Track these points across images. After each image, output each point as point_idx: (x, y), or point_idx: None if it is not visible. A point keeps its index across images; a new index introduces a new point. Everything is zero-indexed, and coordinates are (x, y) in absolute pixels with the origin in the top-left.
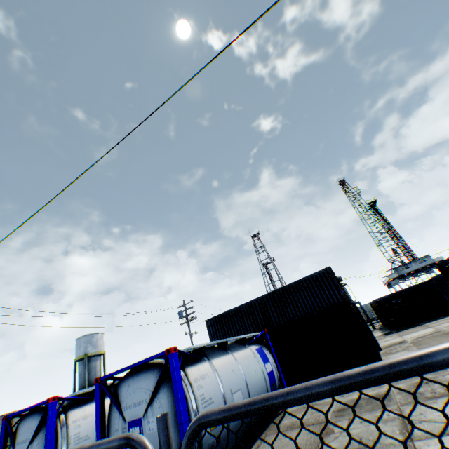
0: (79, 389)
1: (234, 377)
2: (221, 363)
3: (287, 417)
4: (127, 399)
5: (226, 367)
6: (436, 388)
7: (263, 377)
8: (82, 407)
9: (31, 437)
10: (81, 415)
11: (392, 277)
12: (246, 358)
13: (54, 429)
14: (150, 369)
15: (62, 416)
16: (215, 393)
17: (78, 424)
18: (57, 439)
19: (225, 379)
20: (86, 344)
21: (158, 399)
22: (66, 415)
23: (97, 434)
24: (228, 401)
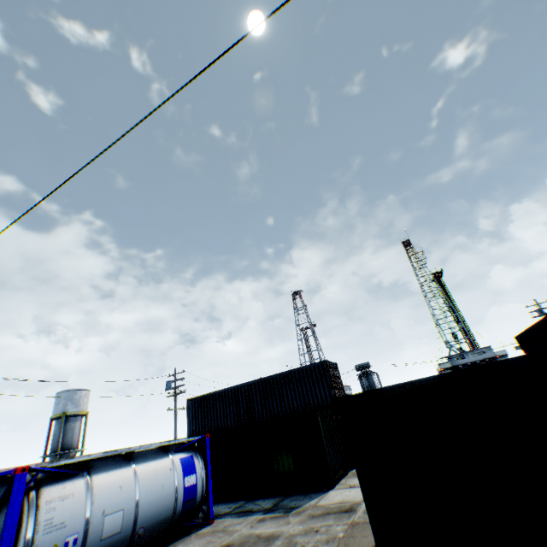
0: (51, 452)
1: (119, 496)
2: (106, 479)
3: (186, 542)
4: None
5: (112, 483)
6: (311, 541)
7: (173, 493)
8: None
9: None
10: None
11: (444, 367)
12: (155, 470)
13: None
14: (5, 483)
15: None
16: (73, 516)
17: None
18: None
19: (101, 499)
20: (67, 400)
21: None
22: None
23: None
24: (93, 524)
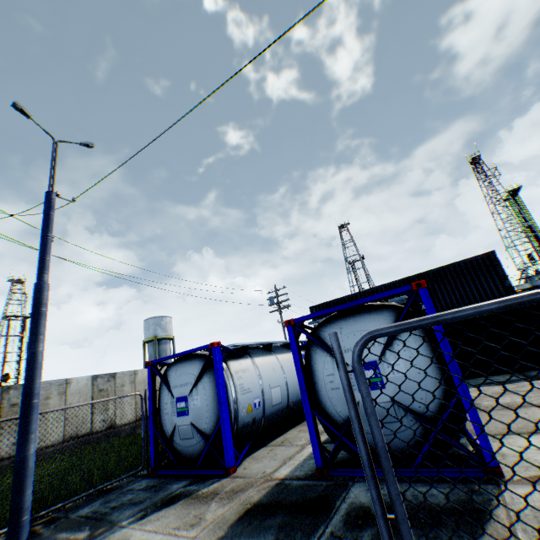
0: None
1: None
2: None
3: (484, 400)
4: (343, 343)
5: None
6: None
7: None
8: (237, 361)
9: (191, 382)
10: (240, 369)
11: (522, 288)
12: None
13: (223, 375)
14: (375, 310)
15: (223, 365)
16: None
17: (240, 377)
18: (225, 386)
19: None
20: (155, 326)
21: (401, 342)
22: (227, 365)
23: (300, 379)
24: None
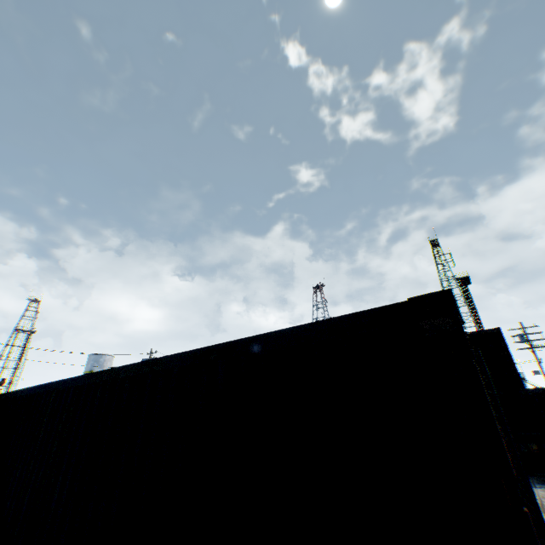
0: None
1: None
2: None
3: None
4: None
5: None
6: None
7: None
8: None
9: None
10: None
11: None
12: None
13: None
14: None
15: None
16: None
17: None
18: None
19: None
20: (94, 362)
21: None
22: None
23: None
24: None
